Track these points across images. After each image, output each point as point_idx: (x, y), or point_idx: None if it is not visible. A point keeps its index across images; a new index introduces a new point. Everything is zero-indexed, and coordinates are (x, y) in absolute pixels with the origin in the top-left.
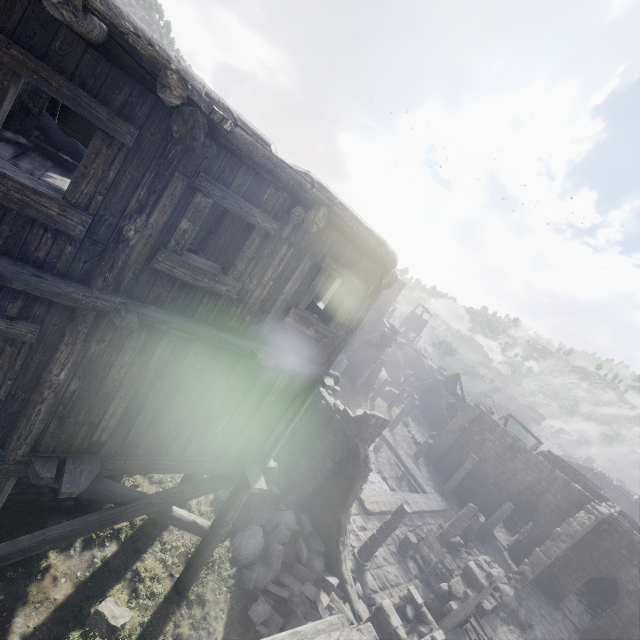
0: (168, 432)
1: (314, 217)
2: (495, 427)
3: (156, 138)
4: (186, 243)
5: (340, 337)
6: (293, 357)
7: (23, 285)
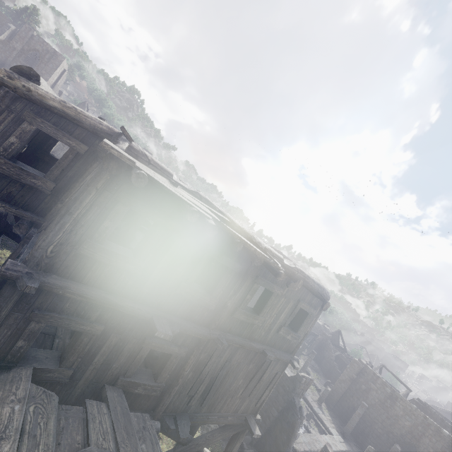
0: (217, 398)
1: (297, 284)
2: (376, 378)
3: (245, 266)
4: (247, 304)
5: (301, 337)
6: (279, 351)
7: (190, 332)
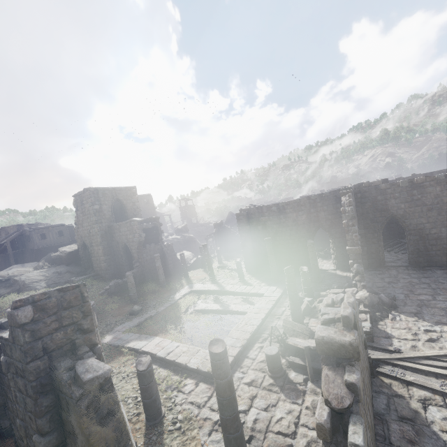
0: None
1: None
2: (261, 210)
3: None
4: None
5: None
6: None
7: None
